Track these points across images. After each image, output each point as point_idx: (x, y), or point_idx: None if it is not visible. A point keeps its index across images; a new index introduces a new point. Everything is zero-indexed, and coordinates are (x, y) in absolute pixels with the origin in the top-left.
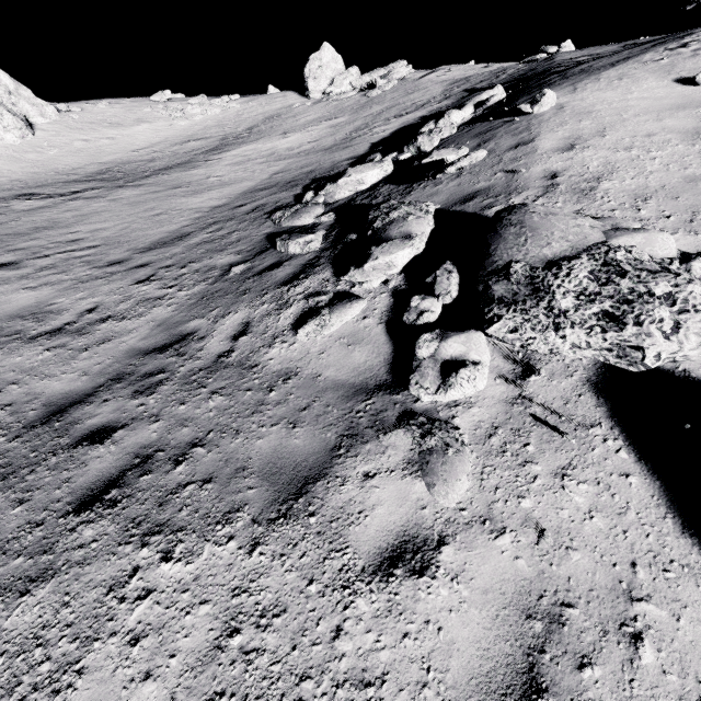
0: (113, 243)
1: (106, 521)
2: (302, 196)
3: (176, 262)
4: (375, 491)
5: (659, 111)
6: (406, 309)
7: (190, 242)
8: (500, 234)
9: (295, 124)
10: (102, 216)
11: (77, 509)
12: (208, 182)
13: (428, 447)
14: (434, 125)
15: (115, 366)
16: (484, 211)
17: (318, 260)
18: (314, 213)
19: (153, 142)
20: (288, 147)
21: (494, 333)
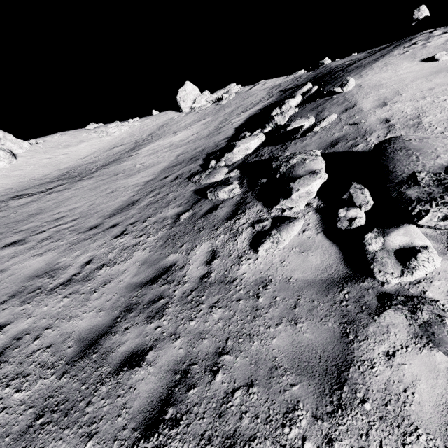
0: (87, 215)
1: (177, 442)
2: (205, 164)
3: (138, 219)
4: (404, 368)
5: (425, 76)
6: (337, 219)
7: (140, 205)
8: (391, 158)
9: (179, 127)
10: (73, 200)
11: (144, 434)
12: (136, 168)
13: (424, 320)
14: (279, 110)
15: (122, 300)
16: (353, 149)
17: (245, 199)
18: (223, 172)
19: (92, 152)
20: (180, 139)
21: (426, 223)
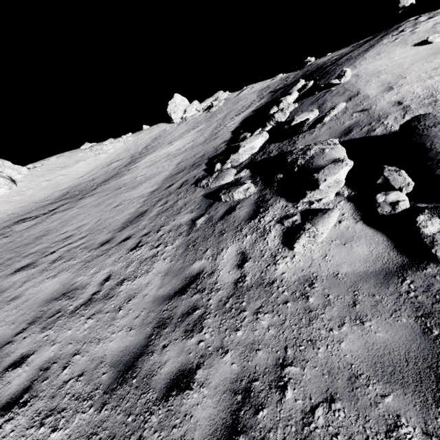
0: (95, 231)
1: None
2: (209, 169)
3: (151, 229)
4: None
5: (424, 58)
6: (376, 205)
7: (150, 215)
8: (426, 135)
9: (173, 137)
10: (79, 218)
11: None
12: (137, 180)
13: None
14: (277, 108)
15: (151, 315)
16: (371, 134)
17: (264, 197)
18: (232, 173)
19: (89, 170)
20: (177, 149)
21: None
